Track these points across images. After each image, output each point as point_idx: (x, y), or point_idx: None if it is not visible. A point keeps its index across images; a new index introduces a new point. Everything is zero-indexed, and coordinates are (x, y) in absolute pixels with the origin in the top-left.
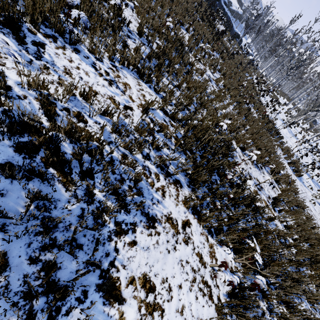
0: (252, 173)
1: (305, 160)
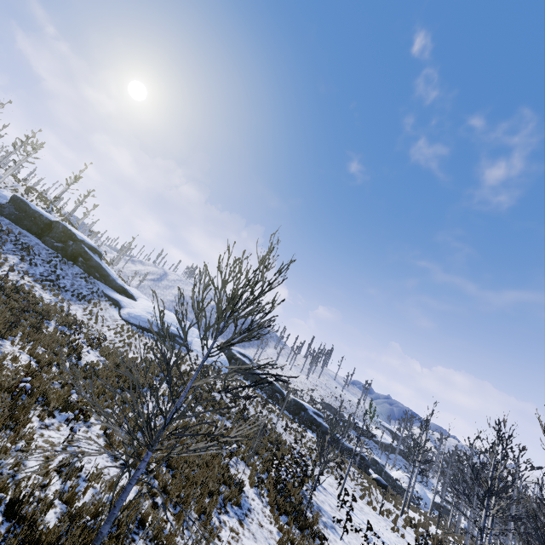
0: (83, 444)
1: None
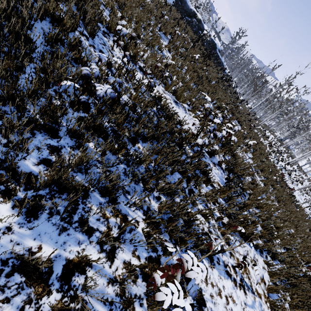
0: None
1: (307, 209)
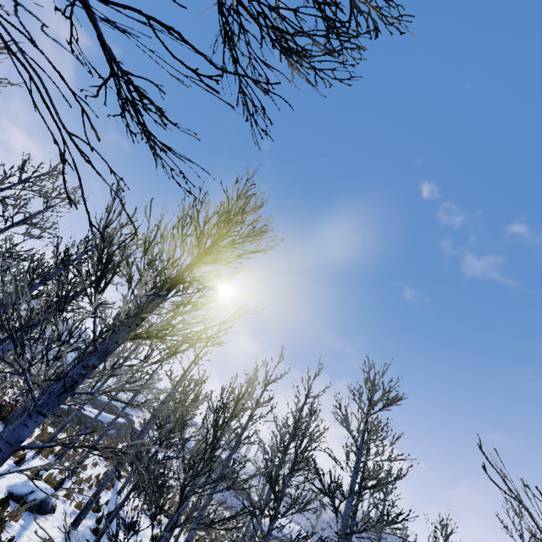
0: None
1: None
